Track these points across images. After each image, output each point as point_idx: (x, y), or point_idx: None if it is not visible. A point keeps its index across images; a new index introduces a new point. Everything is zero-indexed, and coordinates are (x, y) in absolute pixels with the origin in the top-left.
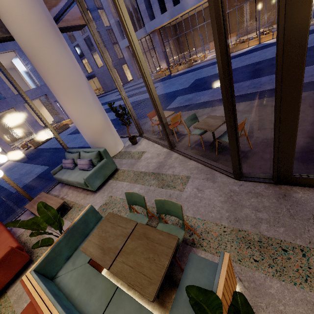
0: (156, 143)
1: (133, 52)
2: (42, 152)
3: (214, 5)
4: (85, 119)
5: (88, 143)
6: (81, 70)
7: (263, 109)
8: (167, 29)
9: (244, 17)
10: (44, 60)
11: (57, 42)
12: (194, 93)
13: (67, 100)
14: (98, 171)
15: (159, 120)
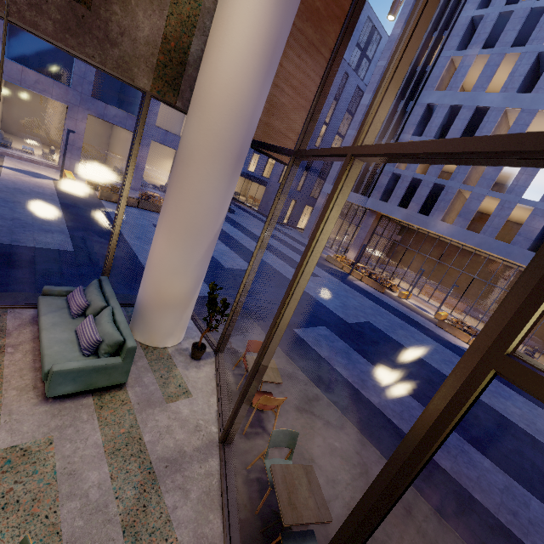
0: (217, 396)
1: (287, 294)
2: (98, 215)
3: (393, 477)
4: (164, 273)
5: (138, 295)
6: (223, 218)
7: (402, 522)
8: (391, 222)
9: (490, 298)
10: (189, 177)
11: (225, 174)
12: (346, 345)
13: (166, 234)
14: (88, 371)
15: (241, 391)
